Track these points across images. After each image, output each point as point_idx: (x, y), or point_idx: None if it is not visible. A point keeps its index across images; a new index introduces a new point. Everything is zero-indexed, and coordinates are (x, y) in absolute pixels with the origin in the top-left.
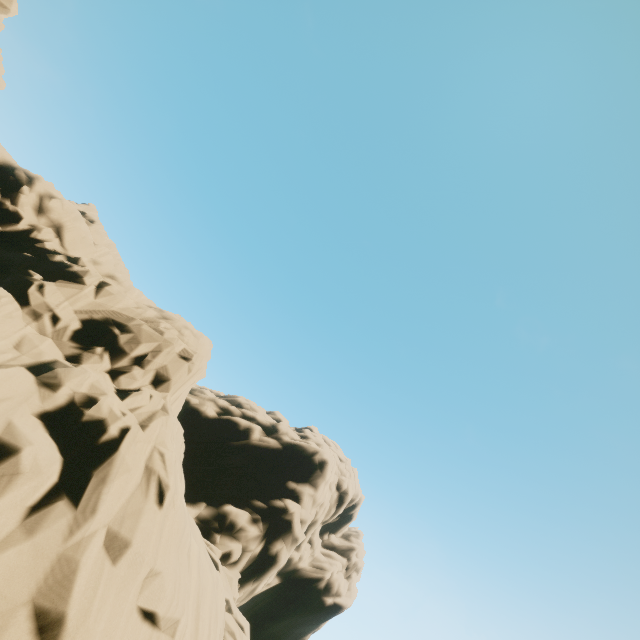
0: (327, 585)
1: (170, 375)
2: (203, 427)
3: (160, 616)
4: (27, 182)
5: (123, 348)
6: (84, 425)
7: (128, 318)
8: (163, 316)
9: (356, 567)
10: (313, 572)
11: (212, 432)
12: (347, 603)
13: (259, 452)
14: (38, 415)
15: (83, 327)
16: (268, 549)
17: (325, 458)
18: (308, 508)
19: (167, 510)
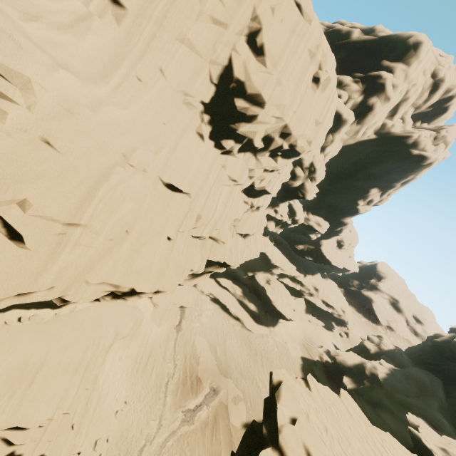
0: (414, 143)
1: None
2: None
3: (303, 9)
4: None
5: None
6: None
7: None
8: None
9: (444, 140)
10: (403, 134)
11: None
12: (431, 156)
13: (358, 45)
14: None
15: None
16: (366, 102)
17: (420, 40)
18: (399, 80)
19: None
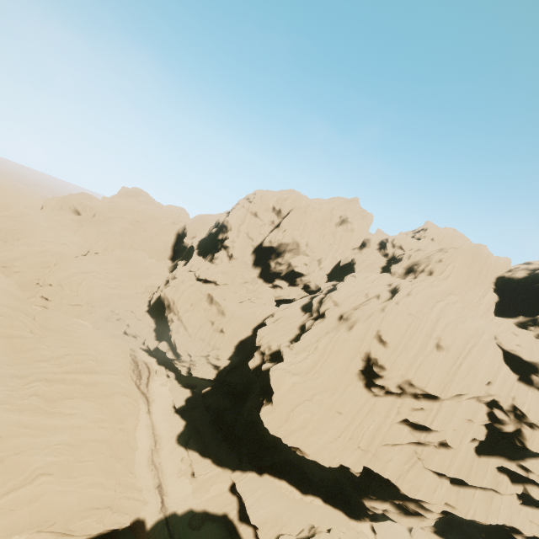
0: None
1: (435, 269)
2: (519, 285)
3: (414, 314)
4: (387, 242)
5: (417, 270)
6: (397, 289)
7: (419, 260)
8: (441, 250)
9: None
10: None
11: (526, 285)
12: None
13: None
14: (389, 291)
15: (406, 271)
16: None
17: None
18: None
19: (414, 297)
